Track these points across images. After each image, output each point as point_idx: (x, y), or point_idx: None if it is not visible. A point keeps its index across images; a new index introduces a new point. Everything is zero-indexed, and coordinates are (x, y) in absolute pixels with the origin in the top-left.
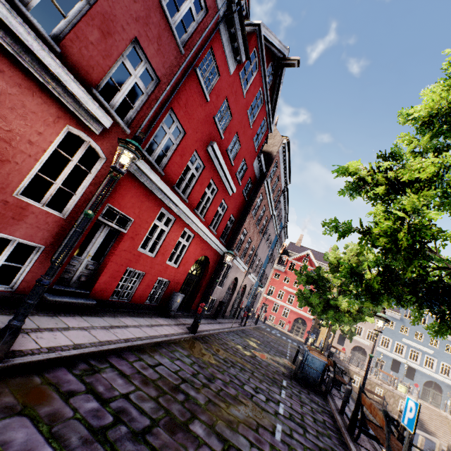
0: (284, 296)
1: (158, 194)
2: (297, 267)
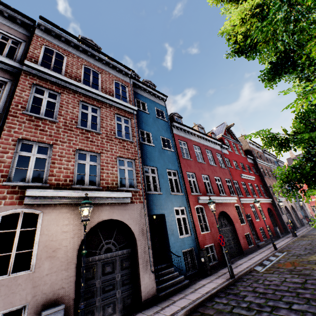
0: None
1: (247, 202)
2: None
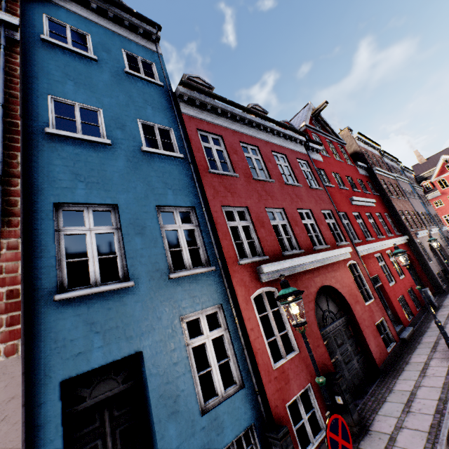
0: None
1: (369, 251)
2: (448, 179)
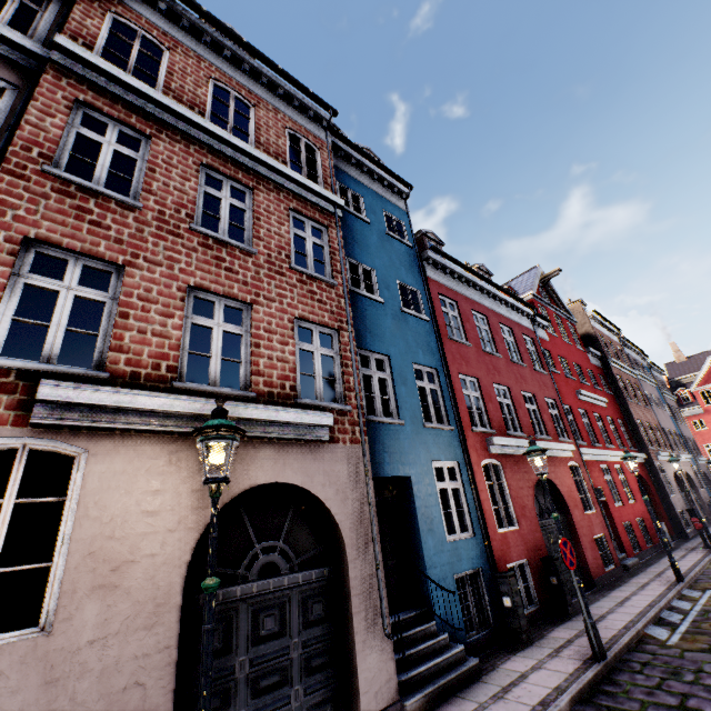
0: None
1: (594, 458)
2: None
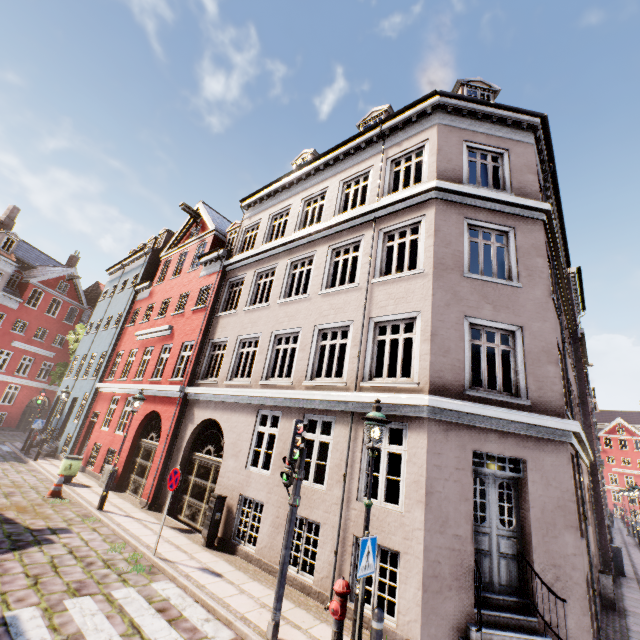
0: (618, 479)
1: None
2: (614, 441)
